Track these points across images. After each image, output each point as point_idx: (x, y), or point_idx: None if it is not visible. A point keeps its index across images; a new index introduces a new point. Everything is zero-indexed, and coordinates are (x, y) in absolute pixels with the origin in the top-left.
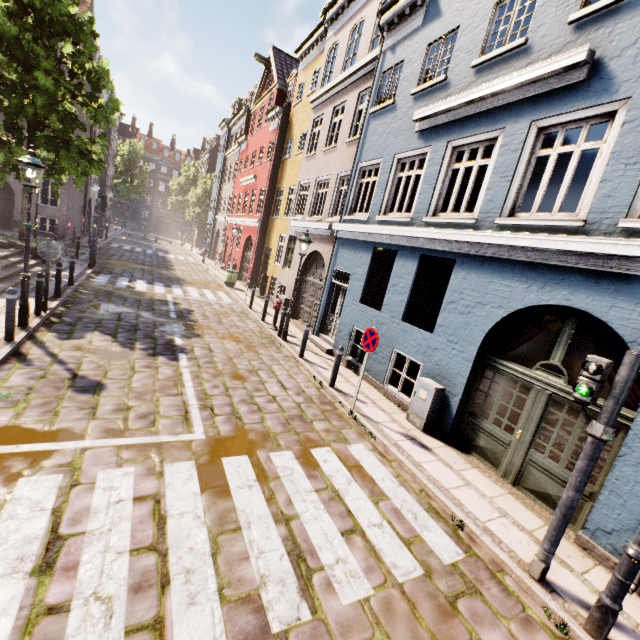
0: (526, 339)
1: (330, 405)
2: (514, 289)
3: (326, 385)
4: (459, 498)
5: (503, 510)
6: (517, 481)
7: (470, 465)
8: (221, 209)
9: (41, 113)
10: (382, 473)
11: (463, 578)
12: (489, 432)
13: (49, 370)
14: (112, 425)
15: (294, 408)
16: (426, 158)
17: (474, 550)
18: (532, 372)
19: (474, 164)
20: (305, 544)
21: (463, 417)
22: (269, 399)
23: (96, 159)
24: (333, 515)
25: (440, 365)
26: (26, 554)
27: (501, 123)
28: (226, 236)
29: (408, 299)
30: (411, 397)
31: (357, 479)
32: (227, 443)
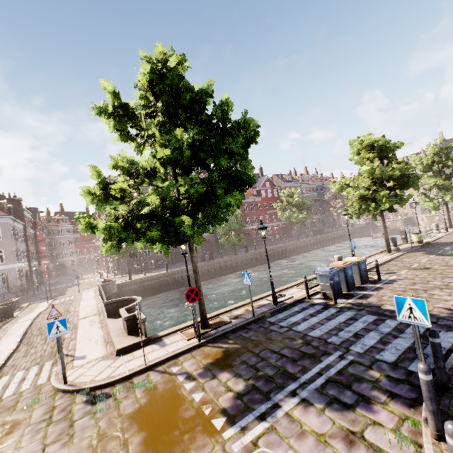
0: None
1: None
2: None
3: None
4: None
5: None
6: None
7: None
8: None
9: None
10: None
11: None
12: None
13: None
14: None
15: None
16: None
17: None
18: None
19: None
20: None
21: None
22: None
23: None
24: None
25: None
26: None
27: None
28: None
29: None
30: None
31: None
32: None
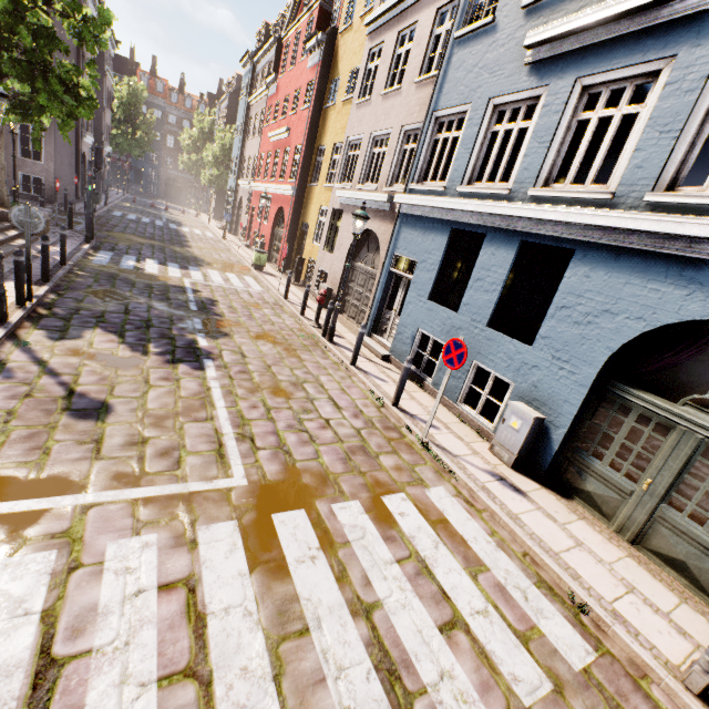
0: (671, 363)
1: (396, 431)
2: (665, 295)
3: (388, 404)
4: (574, 566)
5: (628, 582)
6: (637, 540)
7: (575, 515)
8: (244, 172)
9: (4, 23)
10: (473, 530)
11: (602, 693)
12: (602, 476)
13: (36, 385)
14: (123, 468)
15: (353, 436)
16: (538, 104)
17: (605, 645)
18: (677, 408)
19: (615, 112)
20: (396, 650)
21: (565, 454)
22: (321, 424)
23: (85, 96)
24: (424, 599)
25: (540, 387)
26: (2, 698)
27: (670, 48)
28: (251, 206)
29: (498, 299)
30: (494, 422)
31: (445, 541)
32: (276, 491)
